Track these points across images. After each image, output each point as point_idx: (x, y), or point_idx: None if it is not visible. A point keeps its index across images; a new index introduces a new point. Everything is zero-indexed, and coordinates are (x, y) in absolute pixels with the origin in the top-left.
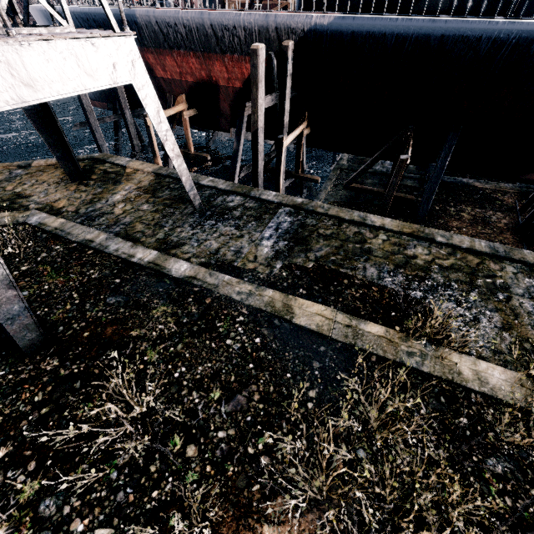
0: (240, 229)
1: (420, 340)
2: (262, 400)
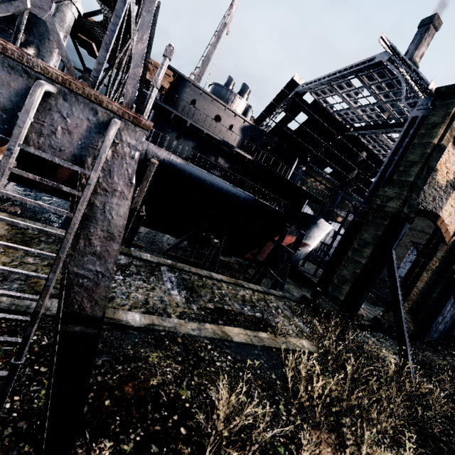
0: (148, 282)
1: (279, 336)
2: (262, 390)
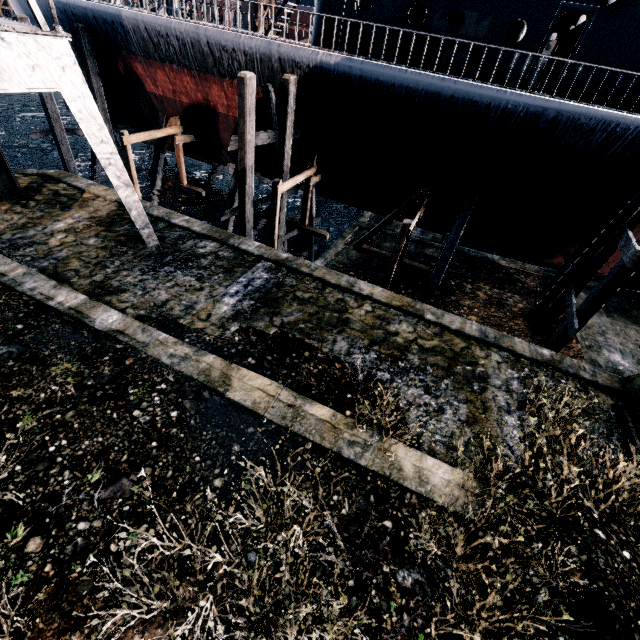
0: (202, 280)
1: (368, 429)
2: (153, 486)
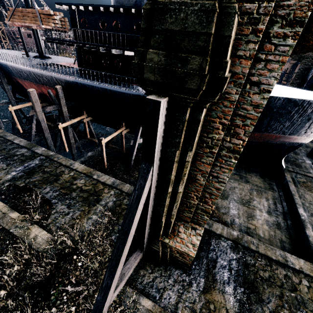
0: (9, 165)
1: (28, 221)
2: None
